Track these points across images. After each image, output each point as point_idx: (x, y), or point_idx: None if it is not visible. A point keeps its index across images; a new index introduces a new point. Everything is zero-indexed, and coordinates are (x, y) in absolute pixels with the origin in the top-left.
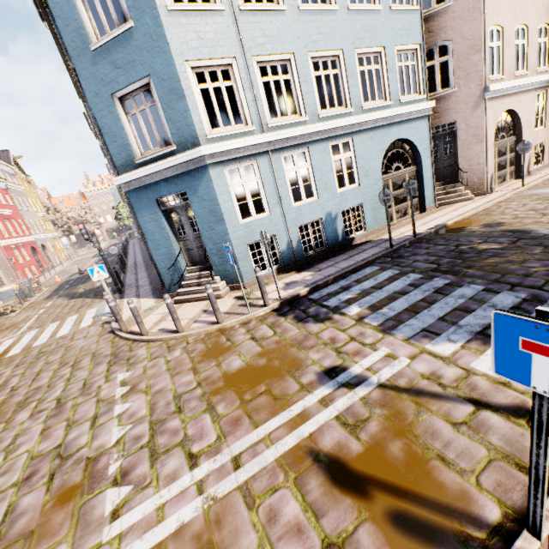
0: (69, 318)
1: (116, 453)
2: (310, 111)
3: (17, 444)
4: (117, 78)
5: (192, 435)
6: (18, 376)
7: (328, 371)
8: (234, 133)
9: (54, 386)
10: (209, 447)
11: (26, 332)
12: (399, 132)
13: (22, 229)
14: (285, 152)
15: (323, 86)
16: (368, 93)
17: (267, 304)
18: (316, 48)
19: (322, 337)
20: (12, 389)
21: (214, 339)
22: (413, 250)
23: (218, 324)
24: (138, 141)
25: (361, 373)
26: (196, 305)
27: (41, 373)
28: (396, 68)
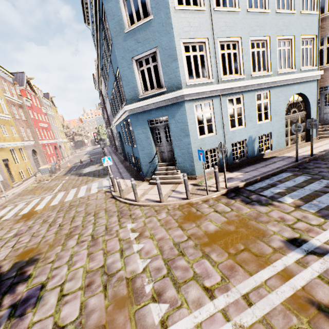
0: (82, 187)
1: (146, 277)
2: (246, 72)
3: (74, 261)
4: (137, 48)
5: (200, 273)
6: (61, 217)
7: (291, 241)
8: (202, 83)
9: (86, 226)
10: (218, 284)
11: (58, 192)
12: (298, 89)
13: (51, 135)
14: (229, 96)
15: (255, 58)
16: (281, 63)
17: (218, 190)
18: (254, 34)
19: (272, 216)
20: (59, 225)
21: (186, 209)
22: (314, 165)
23: (187, 200)
24: (142, 85)
25: (322, 245)
26: (165, 187)
27: (75, 217)
28: (300, 49)
